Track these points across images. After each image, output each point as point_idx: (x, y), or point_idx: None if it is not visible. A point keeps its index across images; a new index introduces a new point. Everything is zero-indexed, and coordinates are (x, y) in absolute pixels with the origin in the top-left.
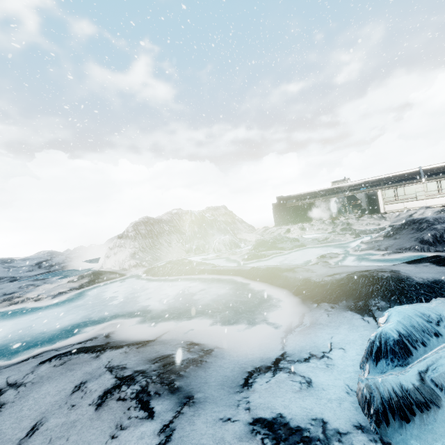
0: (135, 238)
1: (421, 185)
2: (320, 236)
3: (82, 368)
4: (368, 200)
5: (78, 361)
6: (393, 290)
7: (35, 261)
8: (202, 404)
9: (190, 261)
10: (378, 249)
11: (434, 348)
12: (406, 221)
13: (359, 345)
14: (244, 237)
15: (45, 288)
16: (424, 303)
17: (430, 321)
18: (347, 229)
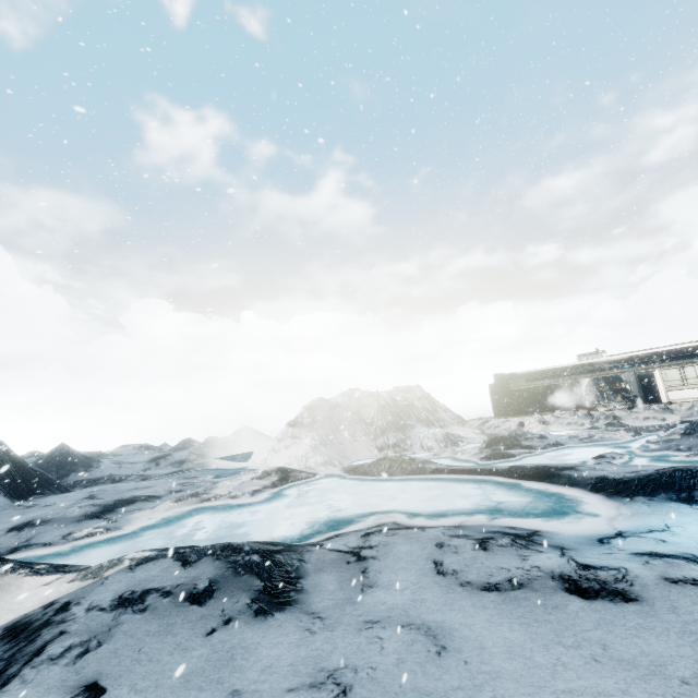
0: (312, 426)
1: None
2: (576, 433)
3: (420, 537)
4: (640, 383)
5: (408, 533)
6: None
7: (148, 457)
8: (576, 550)
9: (412, 458)
10: (678, 450)
11: None
12: None
13: (696, 524)
14: (455, 432)
15: (229, 485)
16: None
17: None
18: (615, 425)
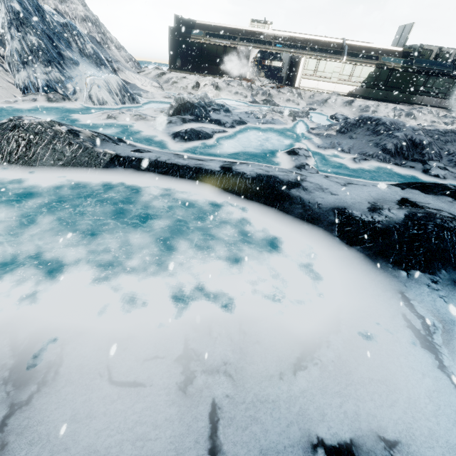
0: None
1: (340, 64)
2: (245, 107)
3: None
4: (289, 66)
5: None
6: None
7: None
8: None
9: (74, 131)
10: (343, 151)
11: None
12: (363, 118)
13: None
14: (131, 80)
15: None
16: None
17: None
18: (271, 103)
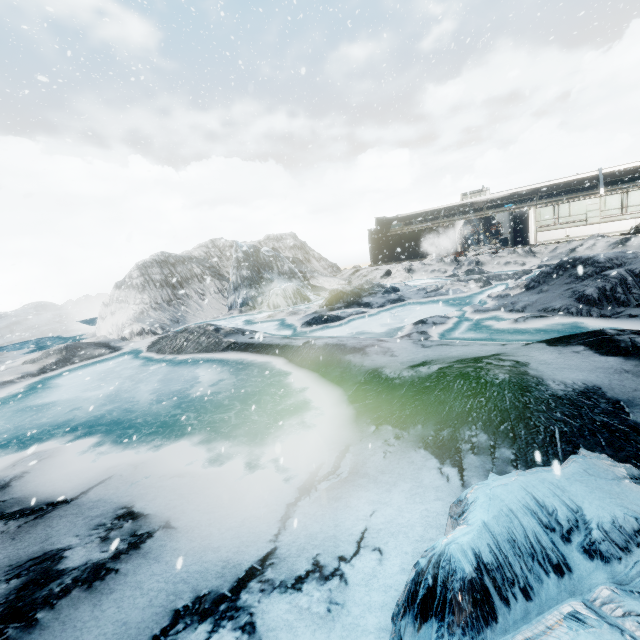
0: (143, 287)
1: (596, 199)
2: (432, 283)
3: None
4: (512, 224)
5: None
6: (507, 409)
7: (6, 322)
8: None
9: (218, 329)
10: (511, 310)
11: (547, 607)
12: (562, 262)
13: (414, 540)
14: (321, 284)
15: None
16: (551, 467)
17: (553, 527)
18: (474, 272)
